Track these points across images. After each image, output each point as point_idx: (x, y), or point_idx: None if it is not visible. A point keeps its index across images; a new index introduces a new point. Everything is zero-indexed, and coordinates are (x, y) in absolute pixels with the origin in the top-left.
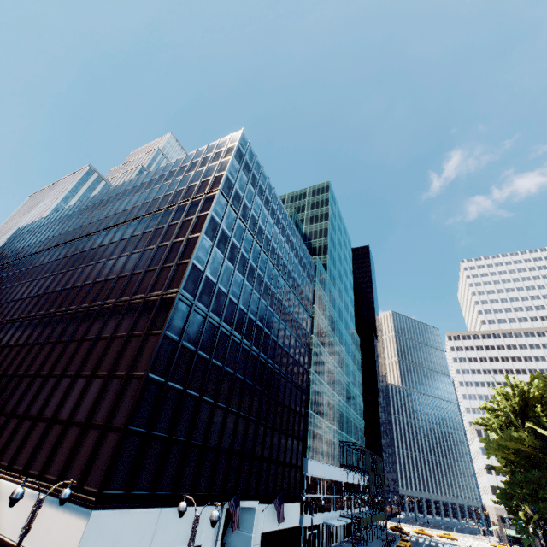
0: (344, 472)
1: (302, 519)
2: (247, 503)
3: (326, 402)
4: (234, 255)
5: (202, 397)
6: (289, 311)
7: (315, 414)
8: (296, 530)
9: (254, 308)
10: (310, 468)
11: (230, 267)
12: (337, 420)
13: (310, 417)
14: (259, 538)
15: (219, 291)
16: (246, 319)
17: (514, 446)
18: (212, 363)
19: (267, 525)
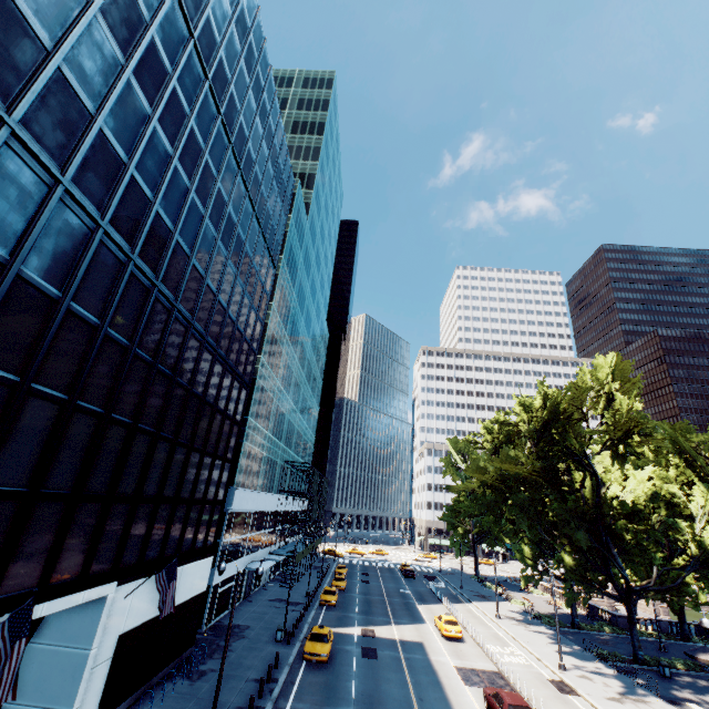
0: (284, 499)
1: (212, 574)
2: (80, 597)
3: (275, 409)
4: None
5: None
6: (238, 234)
7: (257, 423)
8: (199, 599)
9: (152, 169)
10: (238, 501)
11: None
12: (285, 435)
13: (249, 427)
14: (112, 648)
15: (7, 4)
16: (123, 177)
17: (512, 468)
18: None
19: (136, 616)
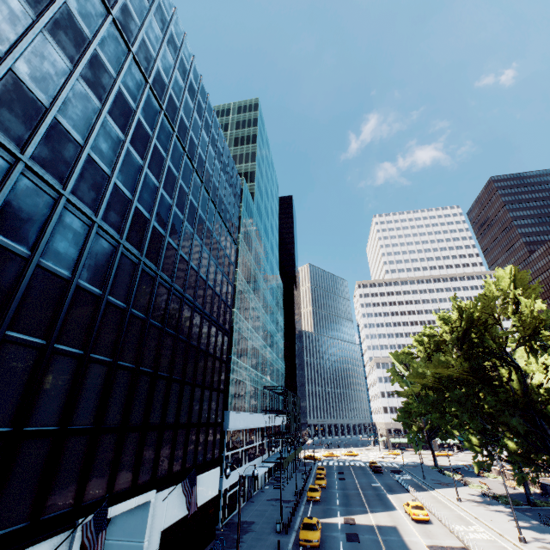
0: (267, 417)
1: (221, 481)
2: (133, 502)
3: (250, 347)
4: (102, 82)
5: (2, 333)
6: (207, 226)
7: (239, 360)
8: (214, 501)
9: (147, 199)
10: (232, 422)
11: (90, 99)
12: (261, 366)
13: (233, 364)
14: (157, 541)
15: (58, 127)
16: (131, 208)
17: (444, 370)
18: (39, 267)
19: (171, 515)
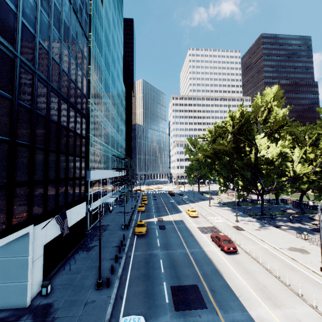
0: (115, 172)
1: (87, 208)
2: (11, 237)
3: (103, 130)
4: None
5: None
6: (55, 4)
7: (95, 137)
8: (83, 219)
9: None
10: (93, 176)
11: None
12: (111, 142)
13: (91, 140)
14: (41, 251)
15: None
16: None
17: (221, 148)
18: None
19: (50, 235)
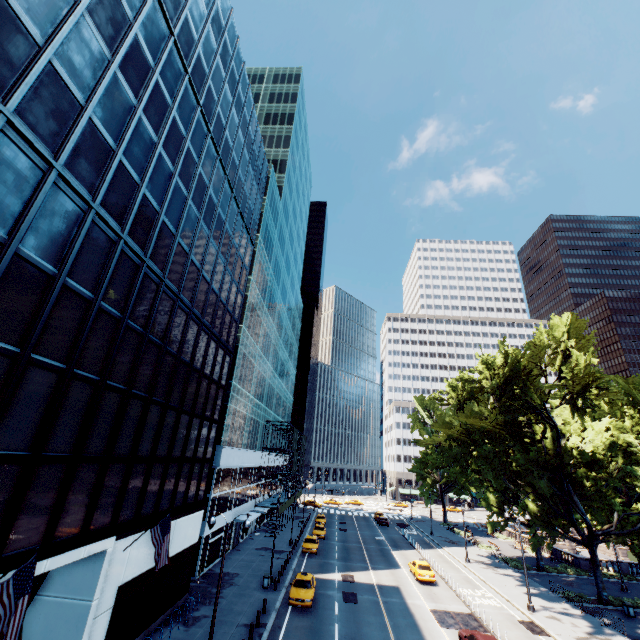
0: (266, 455)
1: (203, 526)
2: (81, 552)
3: (256, 373)
4: None
5: None
6: (219, 214)
7: (241, 386)
8: (192, 549)
9: (139, 155)
10: (225, 459)
11: None
12: (266, 397)
13: (233, 391)
14: (112, 598)
15: (0, 3)
16: (112, 162)
17: (476, 422)
18: None
19: (134, 567)
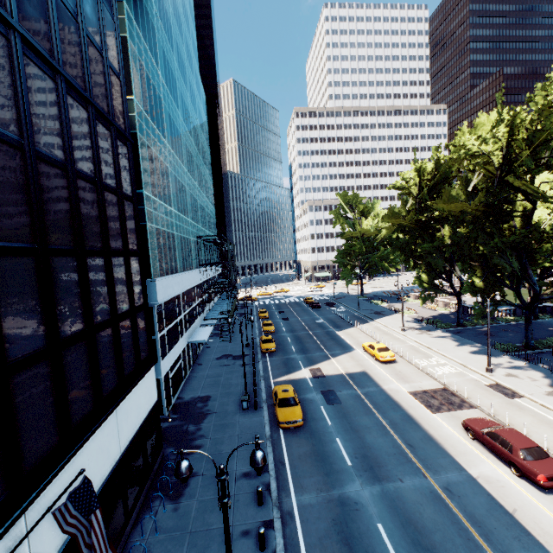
0: (204, 271)
1: (158, 369)
2: None
3: (172, 180)
4: None
5: None
6: None
7: (157, 199)
8: (153, 412)
9: None
10: (162, 293)
11: None
12: (190, 210)
13: (148, 205)
14: None
15: None
16: None
17: (454, 208)
18: None
19: (54, 537)
